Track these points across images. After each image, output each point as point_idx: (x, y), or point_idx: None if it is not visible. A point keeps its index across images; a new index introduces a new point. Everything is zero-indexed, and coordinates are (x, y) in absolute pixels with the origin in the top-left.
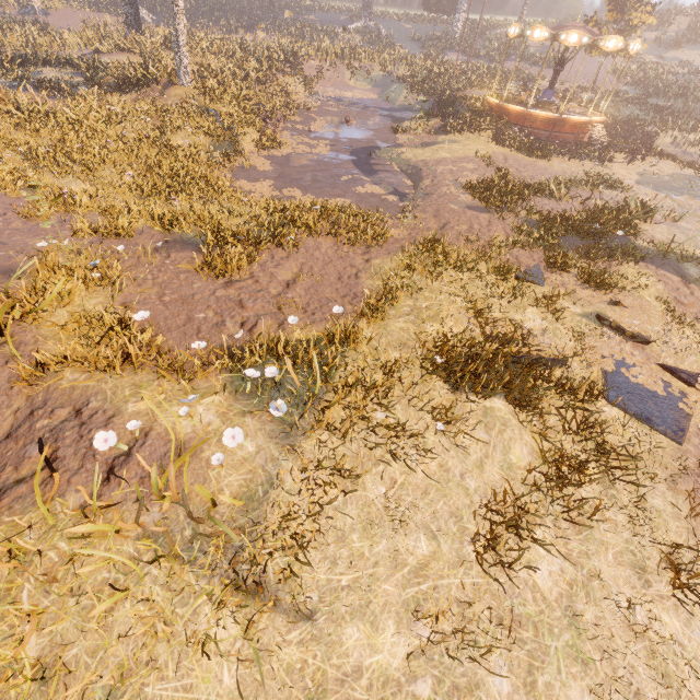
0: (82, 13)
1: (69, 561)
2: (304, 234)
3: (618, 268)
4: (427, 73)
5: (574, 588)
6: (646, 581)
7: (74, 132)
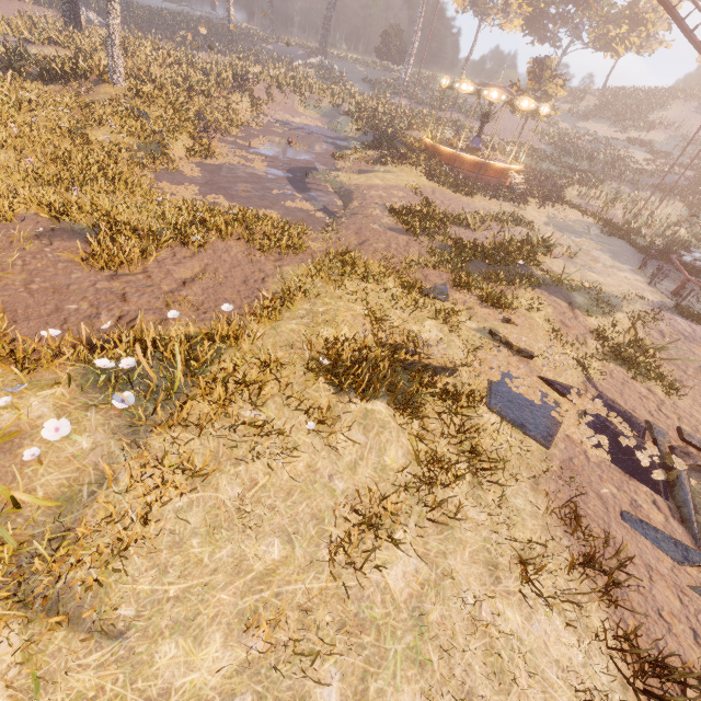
0: (20, 4)
1: None
2: (215, 236)
3: (516, 292)
4: (372, 111)
5: (426, 588)
6: (497, 578)
7: None
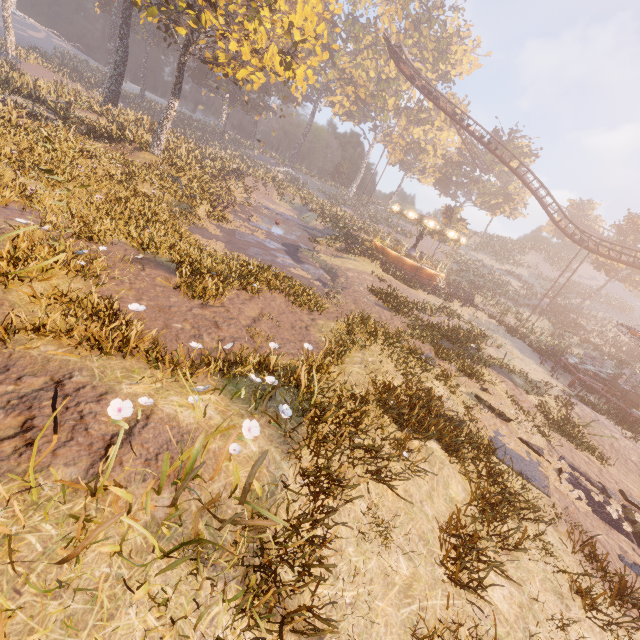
0: (54, 75)
1: (67, 544)
2: (263, 287)
3: (477, 368)
4: (333, 213)
5: (524, 611)
6: (566, 605)
7: (45, 149)
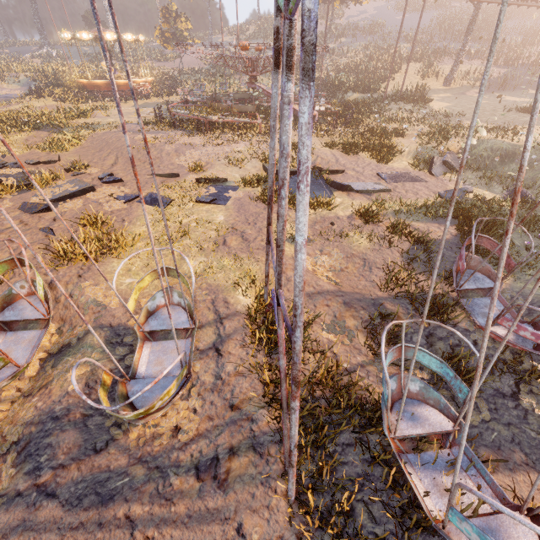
0: None
1: None
2: None
3: (14, 134)
4: (55, 72)
5: None
6: None
7: None
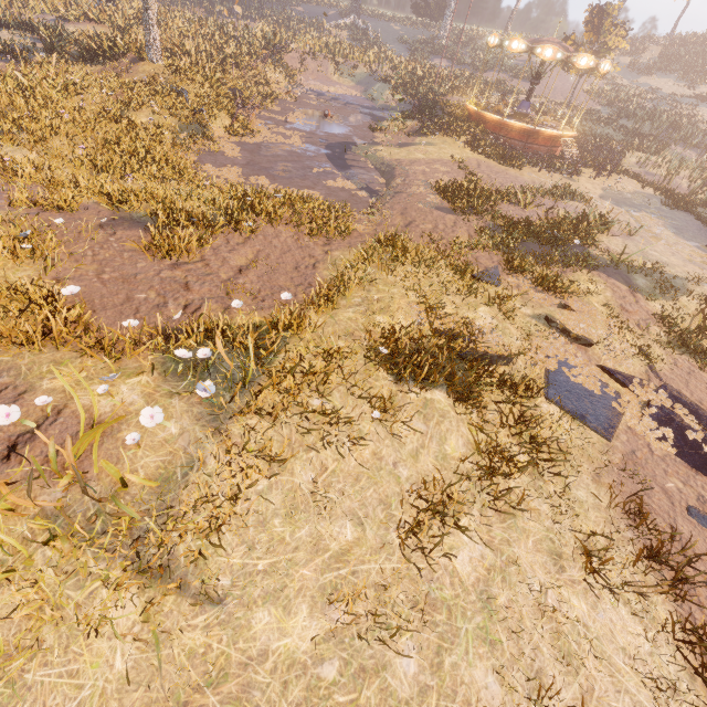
0: None
1: None
2: (264, 221)
3: (572, 274)
4: (410, 75)
5: (492, 574)
6: (561, 567)
7: (25, 99)
